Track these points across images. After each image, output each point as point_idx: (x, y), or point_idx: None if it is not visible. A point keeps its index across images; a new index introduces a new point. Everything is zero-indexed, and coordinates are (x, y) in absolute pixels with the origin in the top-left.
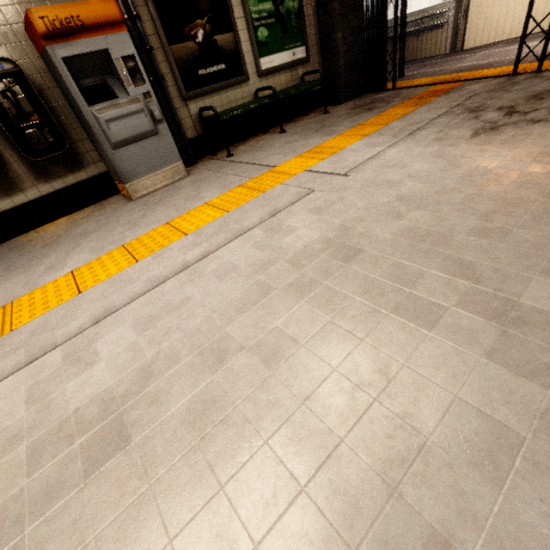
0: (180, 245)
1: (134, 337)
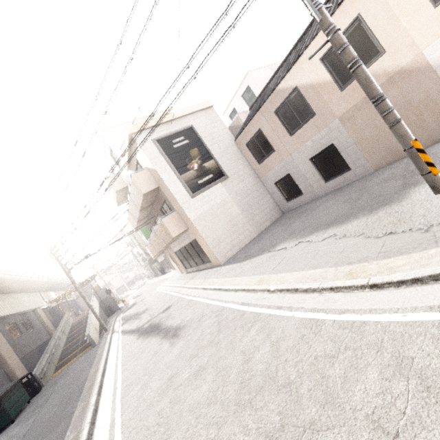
0: None
1: None
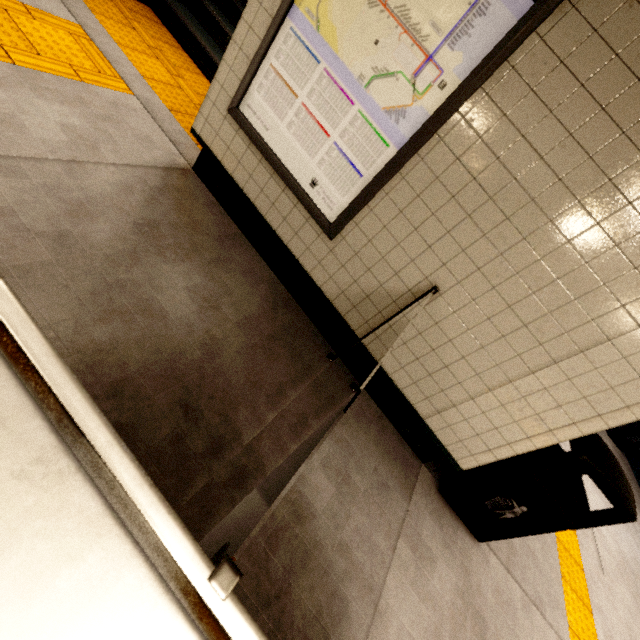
0: None
1: None
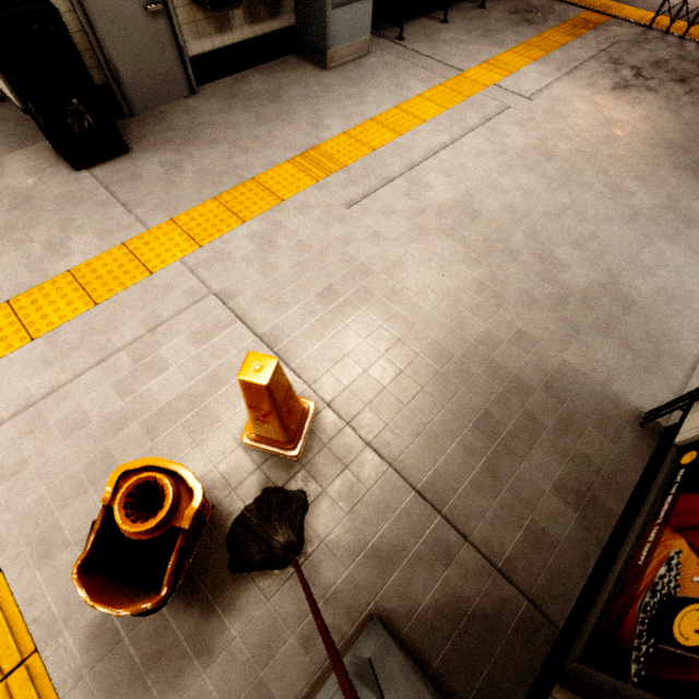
0: (426, 129)
1: (445, 179)
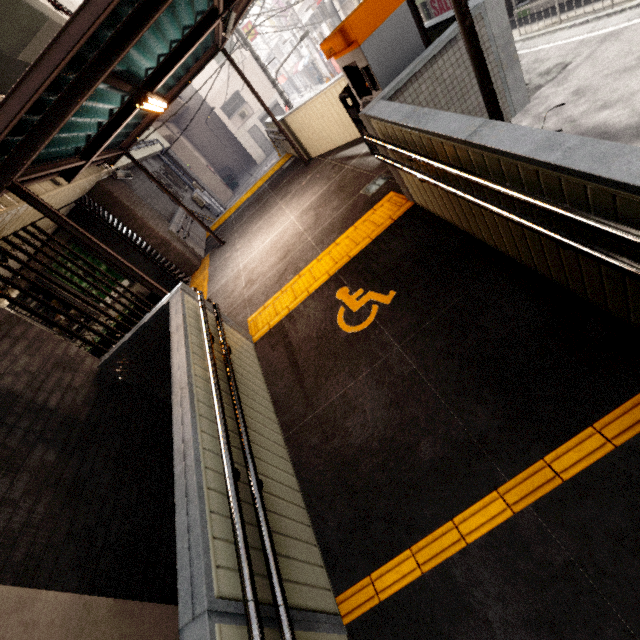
0: None
1: None
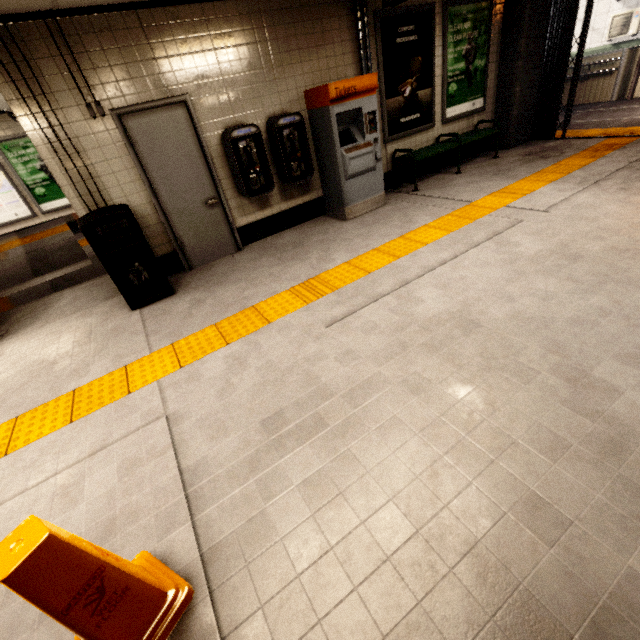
0: (427, 250)
1: (440, 292)
